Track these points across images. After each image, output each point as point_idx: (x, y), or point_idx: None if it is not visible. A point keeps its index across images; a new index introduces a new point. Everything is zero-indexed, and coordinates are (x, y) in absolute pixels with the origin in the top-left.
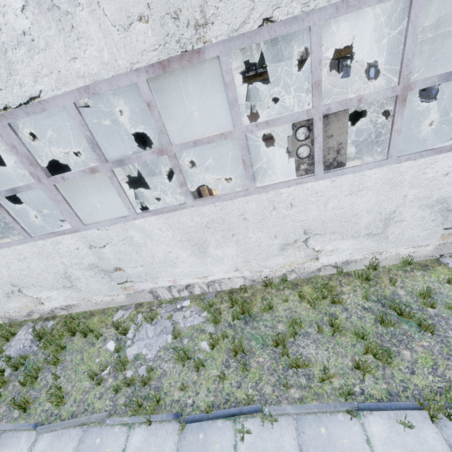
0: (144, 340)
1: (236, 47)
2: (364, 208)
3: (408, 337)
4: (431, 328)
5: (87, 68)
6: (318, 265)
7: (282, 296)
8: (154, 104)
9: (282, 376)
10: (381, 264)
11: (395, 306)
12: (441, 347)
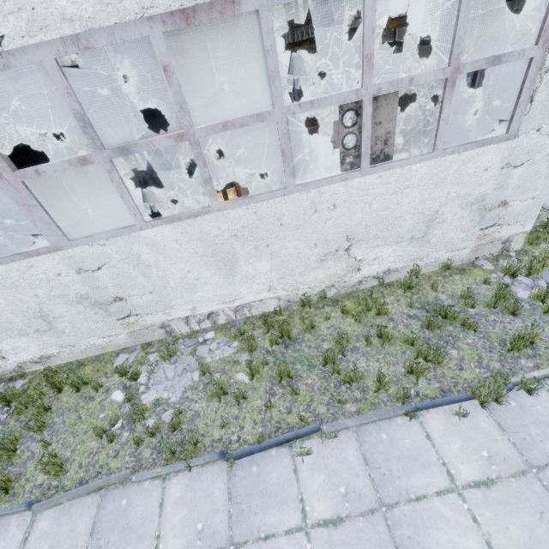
0: (163, 383)
1: (280, 1)
2: (408, 208)
3: (454, 338)
4: (474, 325)
5: (78, 8)
6: (359, 277)
7: (323, 314)
8: (172, 69)
9: (335, 393)
10: (421, 272)
11: (439, 310)
12: (483, 342)
